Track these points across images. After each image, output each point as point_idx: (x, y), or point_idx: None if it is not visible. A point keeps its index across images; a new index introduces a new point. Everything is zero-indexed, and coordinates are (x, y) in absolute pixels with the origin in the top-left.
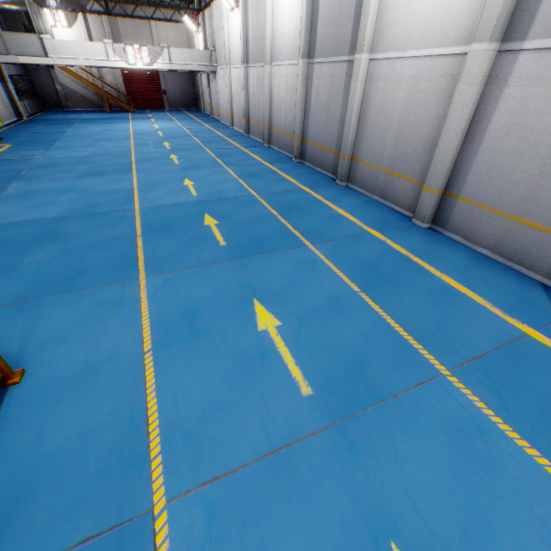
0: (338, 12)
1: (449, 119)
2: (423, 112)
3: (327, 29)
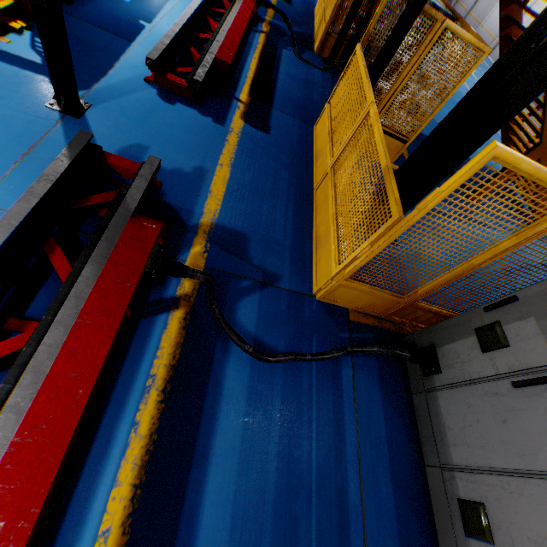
0: None
1: None
2: None
3: None
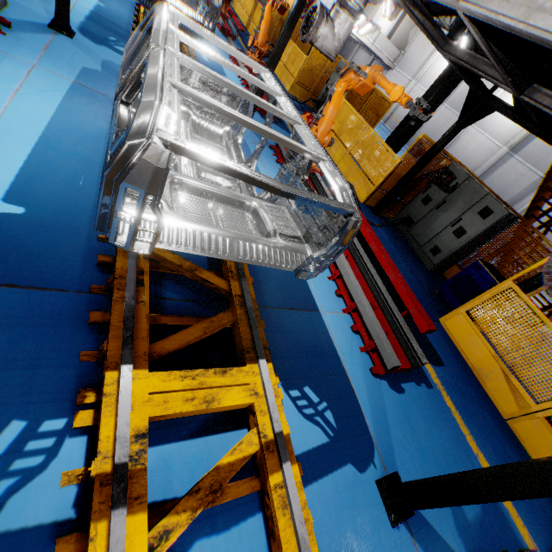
0: (551, 149)
1: None
2: None
3: (537, 150)
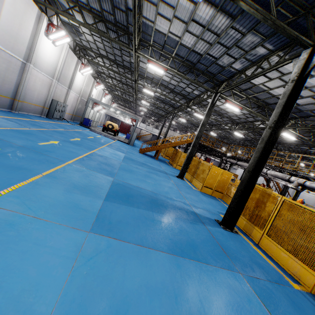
0: None
1: (314, 204)
2: (309, 201)
3: None
